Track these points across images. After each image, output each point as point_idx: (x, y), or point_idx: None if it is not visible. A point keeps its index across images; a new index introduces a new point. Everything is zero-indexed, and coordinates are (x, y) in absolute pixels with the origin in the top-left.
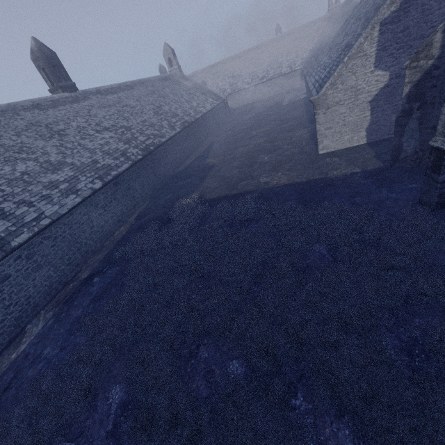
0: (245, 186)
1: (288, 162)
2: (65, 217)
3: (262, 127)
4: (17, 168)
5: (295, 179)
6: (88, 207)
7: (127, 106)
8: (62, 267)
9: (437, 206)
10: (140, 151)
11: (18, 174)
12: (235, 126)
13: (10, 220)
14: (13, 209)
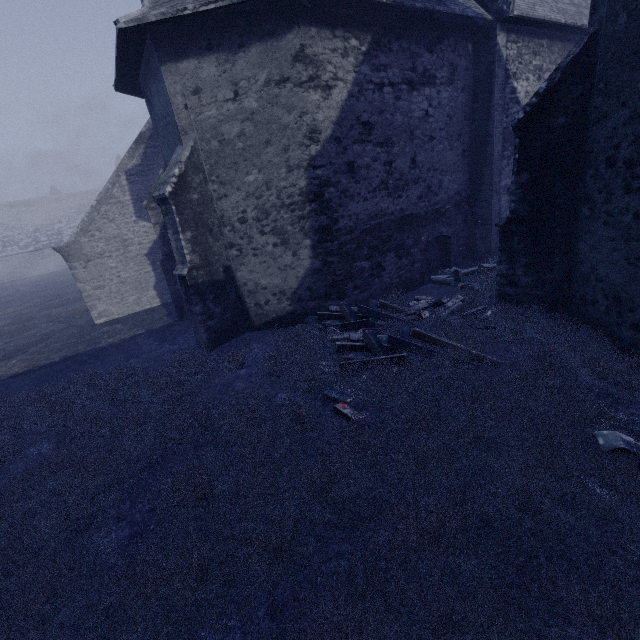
0: None
1: (40, 342)
2: None
3: (12, 307)
4: None
5: (40, 362)
6: None
7: None
8: None
9: (212, 343)
10: None
11: None
12: None
13: None
14: None
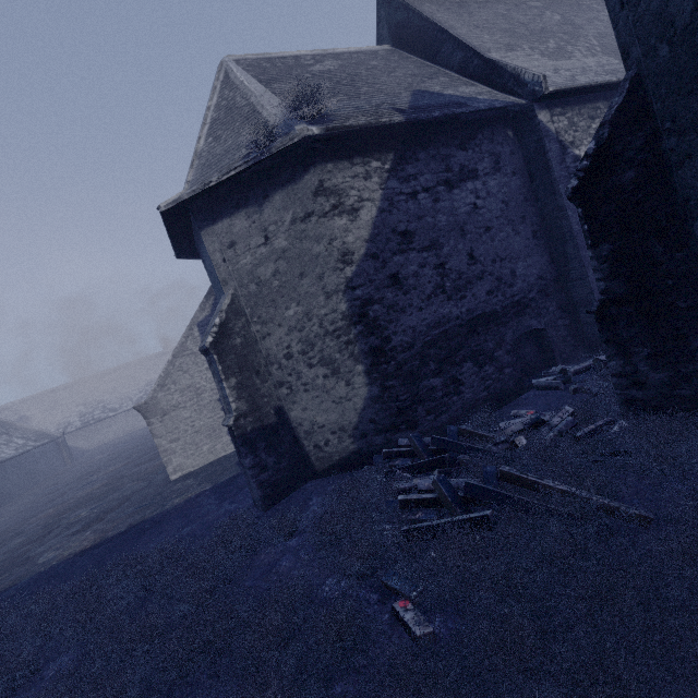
0: None
1: (118, 507)
2: None
3: (113, 465)
4: None
5: (108, 533)
6: None
7: None
8: None
9: (267, 500)
10: None
11: None
12: (69, 475)
13: None
14: None
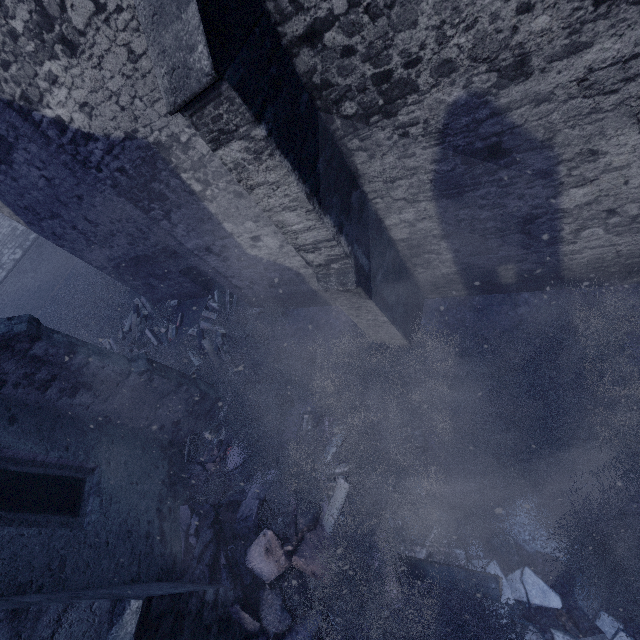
0: None
1: None
2: None
3: None
4: None
5: None
6: (18, 276)
7: None
8: None
9: None
10: None
11: None
12: None
13: None
14: None
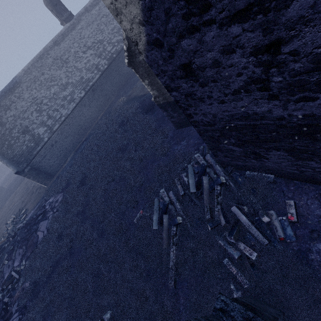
0: (146, 89)
1: None
2: (71, 115)
3: None
4: (51, 92)
5: None
6: (81, 107)
7: (104, 16)
8: (76, 136)
9: (176, 127)
10: (107, 61)
11: (52, 95)
12: None
13: (52, 119)
14: (52, 114)
